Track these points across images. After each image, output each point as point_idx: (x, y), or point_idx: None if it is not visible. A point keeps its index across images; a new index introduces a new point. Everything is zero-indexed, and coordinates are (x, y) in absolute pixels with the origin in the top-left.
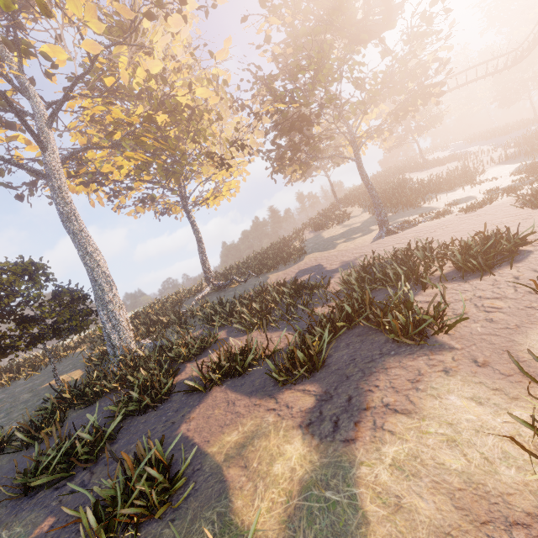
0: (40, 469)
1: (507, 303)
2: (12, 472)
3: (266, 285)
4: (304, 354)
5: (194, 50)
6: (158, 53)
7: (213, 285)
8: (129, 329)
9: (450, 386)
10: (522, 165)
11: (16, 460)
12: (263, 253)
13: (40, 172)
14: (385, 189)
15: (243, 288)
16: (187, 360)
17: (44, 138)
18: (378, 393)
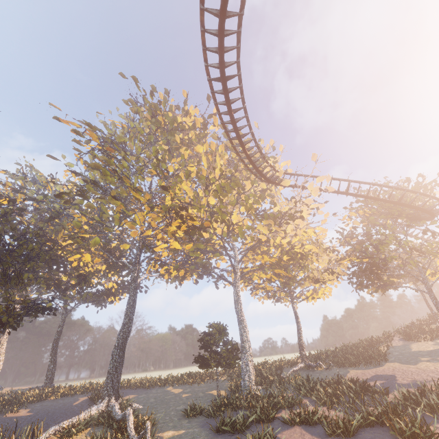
0: (225, 423)
1: None
2: (208, 424)
3: (344, 377)
4: (346, 426)
5: (306, 224)
6: (288, 230)
7: (305, 363)
8: (253, 375)
9: None
10: None
11: (208, 420)
12: (350, 347)
13: (232, 283)
14: None
15: (327, 374)
16: (283, 407)
17: (236, 268)
18: None
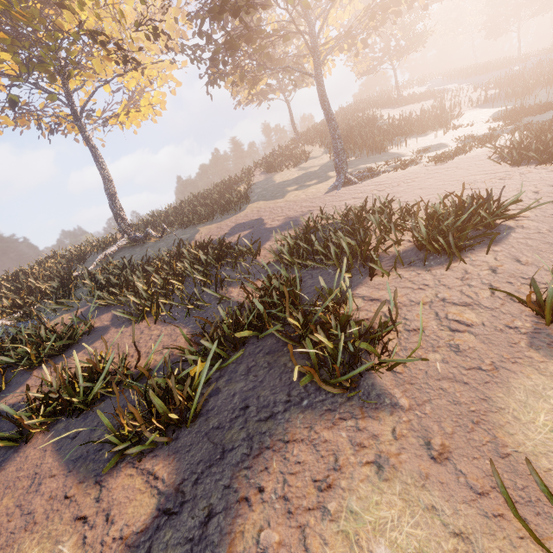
0: None
1: (480, 316)
2: None
3: (191, 242)
4: None
5: None
6: None
7: (129, 237)
8: None
9: (380, 510)
10: (501, 110)
11: None
12: (202, 196)
13: None
14: (352, 126)
15: (164, 244)
16: (38, 363)
17: None
18: (257, 513)
